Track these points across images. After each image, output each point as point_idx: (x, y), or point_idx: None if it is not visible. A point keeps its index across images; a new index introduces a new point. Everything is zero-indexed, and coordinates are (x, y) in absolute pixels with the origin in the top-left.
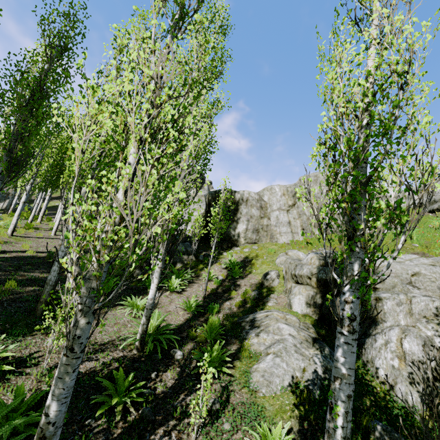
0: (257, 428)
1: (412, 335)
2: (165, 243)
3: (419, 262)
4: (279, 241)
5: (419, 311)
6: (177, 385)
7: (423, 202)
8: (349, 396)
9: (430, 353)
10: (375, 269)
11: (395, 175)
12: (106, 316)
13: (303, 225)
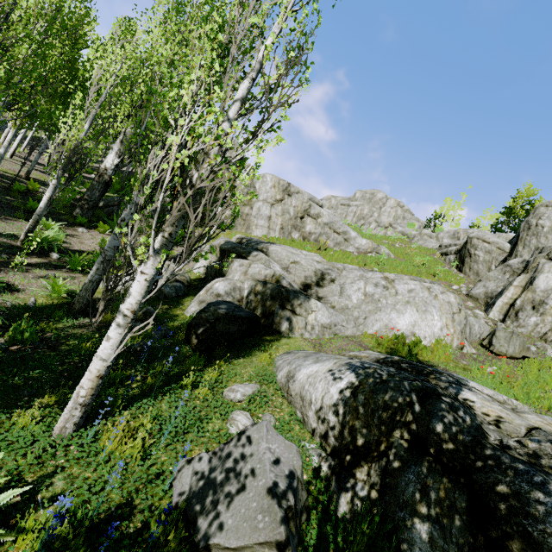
0: (57, 280)
1: (228, 282)
2: (60, 163)
3: (311, 258)
4: (253, 233)
5: (252, 274)
6: (35, 264)
7: (443, 245)
8: (103, 261)
9: (231, 294)
10: (267, 252)
11: (160, 127)
12: (14, 222)
13: (284, 224)
